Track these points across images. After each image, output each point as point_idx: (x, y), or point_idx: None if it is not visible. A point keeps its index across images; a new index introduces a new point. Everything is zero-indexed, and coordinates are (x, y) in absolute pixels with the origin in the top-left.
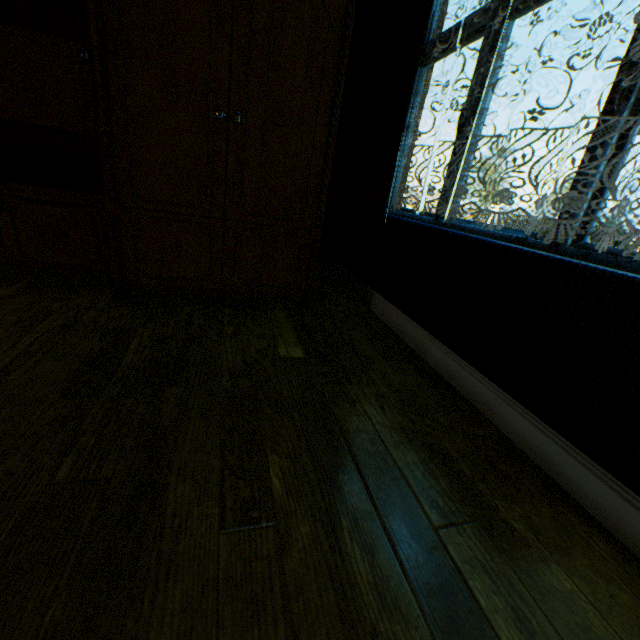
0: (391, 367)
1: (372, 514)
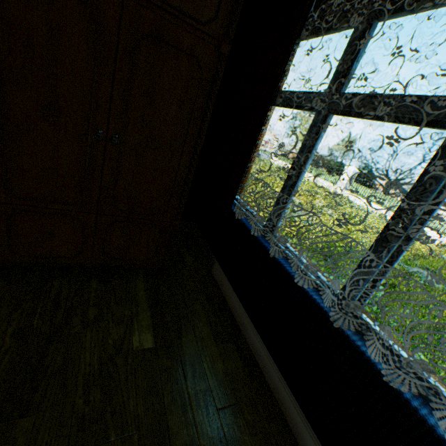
0: (219, 350)
1: None
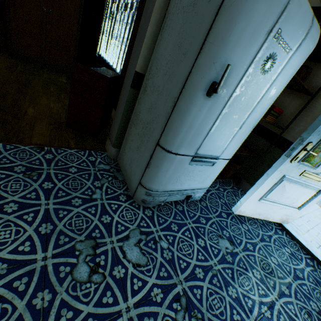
0: None
1: (68, 96)
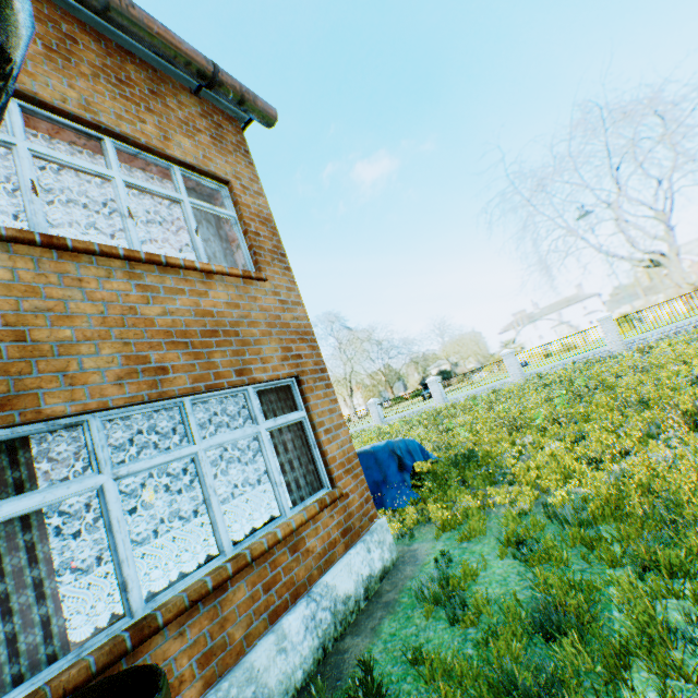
0: None
1: None
